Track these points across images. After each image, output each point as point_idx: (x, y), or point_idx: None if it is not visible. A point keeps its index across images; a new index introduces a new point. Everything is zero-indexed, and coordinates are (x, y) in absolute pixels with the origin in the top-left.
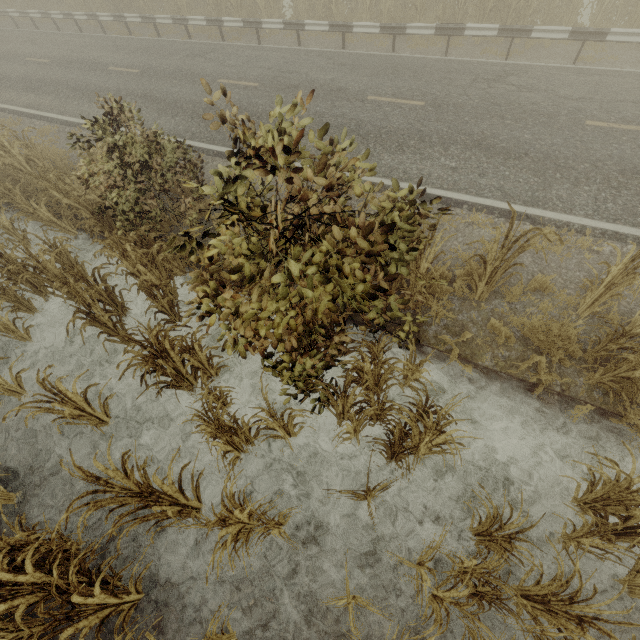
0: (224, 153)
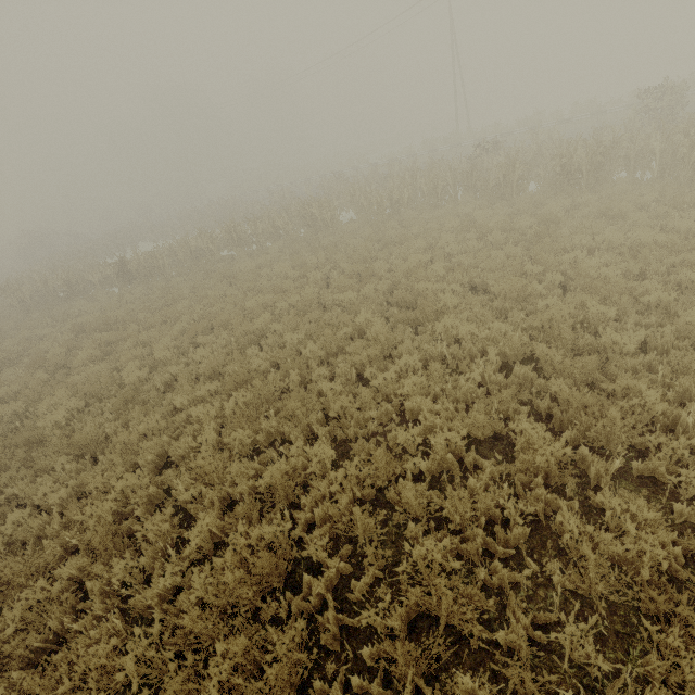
0: None
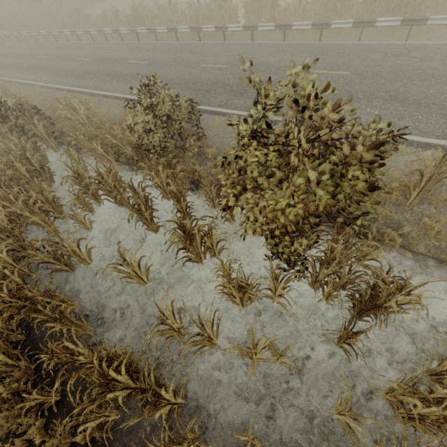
0: (209, 110)
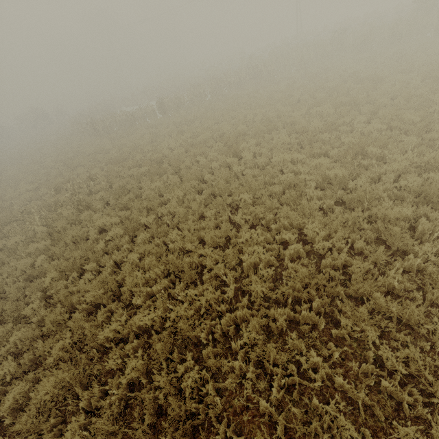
0: None
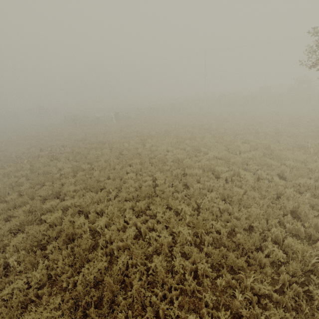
0: None
